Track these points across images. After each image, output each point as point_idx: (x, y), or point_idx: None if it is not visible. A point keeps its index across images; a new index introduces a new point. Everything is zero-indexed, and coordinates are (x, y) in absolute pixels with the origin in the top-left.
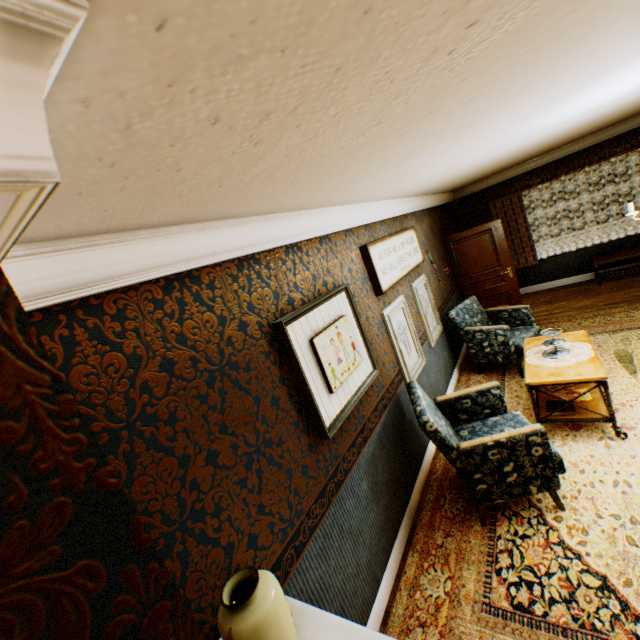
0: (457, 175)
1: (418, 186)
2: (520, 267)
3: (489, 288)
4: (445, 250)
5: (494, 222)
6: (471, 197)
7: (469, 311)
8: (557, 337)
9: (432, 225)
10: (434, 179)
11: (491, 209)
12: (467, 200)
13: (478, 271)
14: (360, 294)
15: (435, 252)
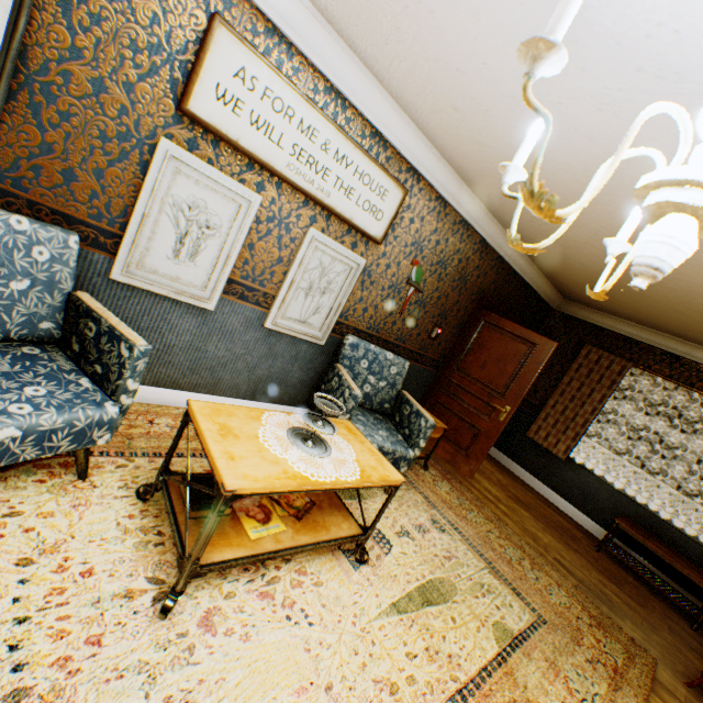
0: (503, 149)
1: (410, 69)
2: (543, 444)
3: (468, 408)
4: (466, 317)
5: (548, 341)
6: (577, 322)
7: (377, 364)
8: (367, 449)
9: (473, 266)
10: (433, 69)
11: (582, 353)
12: (570, 322)
13: (477, 378)
14: (124, 46)
15: (437, 289)
